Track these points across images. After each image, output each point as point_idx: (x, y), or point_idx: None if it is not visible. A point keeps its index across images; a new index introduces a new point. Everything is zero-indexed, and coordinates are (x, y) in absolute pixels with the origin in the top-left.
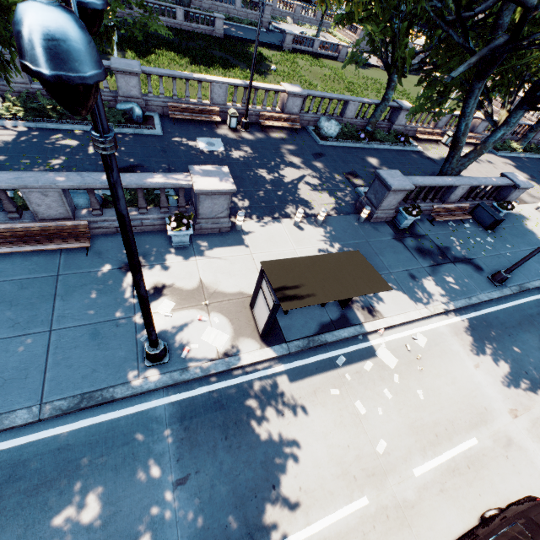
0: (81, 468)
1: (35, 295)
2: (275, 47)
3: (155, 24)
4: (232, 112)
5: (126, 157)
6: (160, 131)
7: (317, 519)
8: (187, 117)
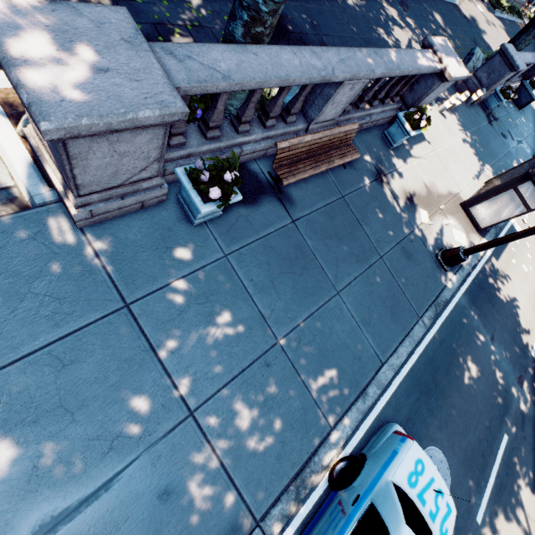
0: (455, 350)
1: (346, 224)
2: None
3: None
4: None
5: None
6: None
7: None
8: None
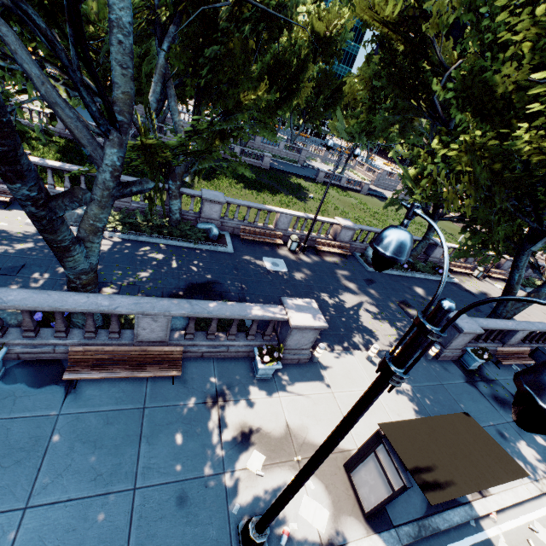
0: None
1: (121, 434)
2: (309, 179)
3: (243, 169)
4: (294, 237)
5: (204, 272)
6: (232, 249)
7: None
8: (255, 239)
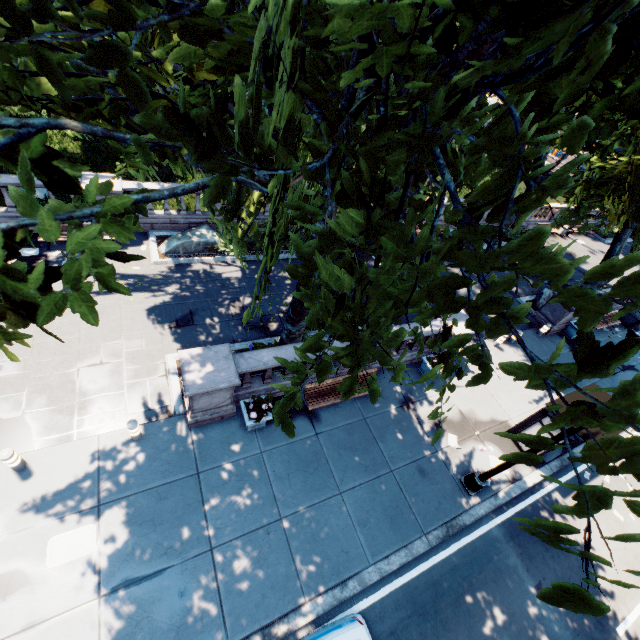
0: (473, 583)
1: (362, 440)
2: None
3: None
4: None
5: None
6: None
7: (633, 607)
8: None
